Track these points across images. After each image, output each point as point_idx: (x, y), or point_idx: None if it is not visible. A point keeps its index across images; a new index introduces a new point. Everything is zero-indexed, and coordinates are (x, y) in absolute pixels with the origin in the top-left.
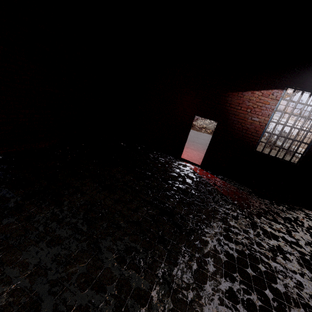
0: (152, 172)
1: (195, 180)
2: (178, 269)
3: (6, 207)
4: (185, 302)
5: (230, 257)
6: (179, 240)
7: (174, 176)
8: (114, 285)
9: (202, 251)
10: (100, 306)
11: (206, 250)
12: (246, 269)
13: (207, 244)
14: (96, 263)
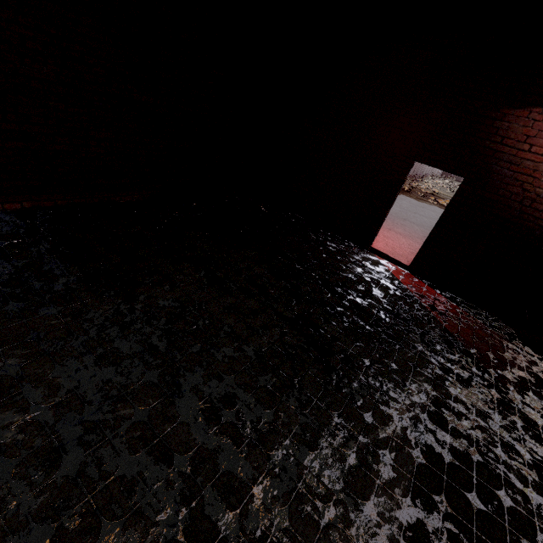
0: (307, 267)
1: (392, 293)
2: (316, 457)
3: (50, 289)
4: (316, 523)
5: (433, 460)
6: (331, 401)
7: (349, 279)
8: (189, 456)
9: (373, 433)
10: (155, 487)
11: (384, 433)
12: (467, 493)
13: (389, 423)
14: (166, 410)
